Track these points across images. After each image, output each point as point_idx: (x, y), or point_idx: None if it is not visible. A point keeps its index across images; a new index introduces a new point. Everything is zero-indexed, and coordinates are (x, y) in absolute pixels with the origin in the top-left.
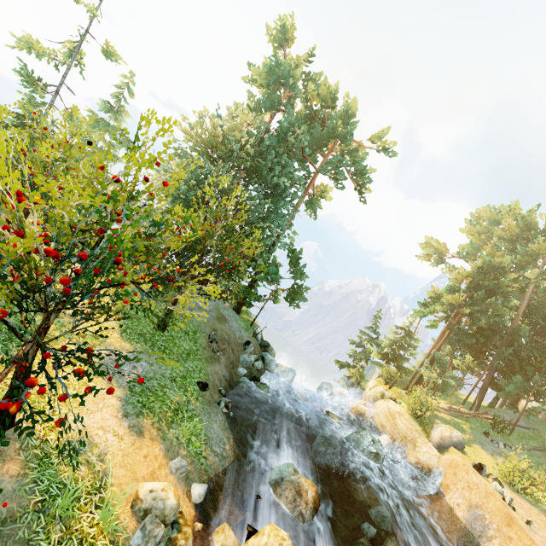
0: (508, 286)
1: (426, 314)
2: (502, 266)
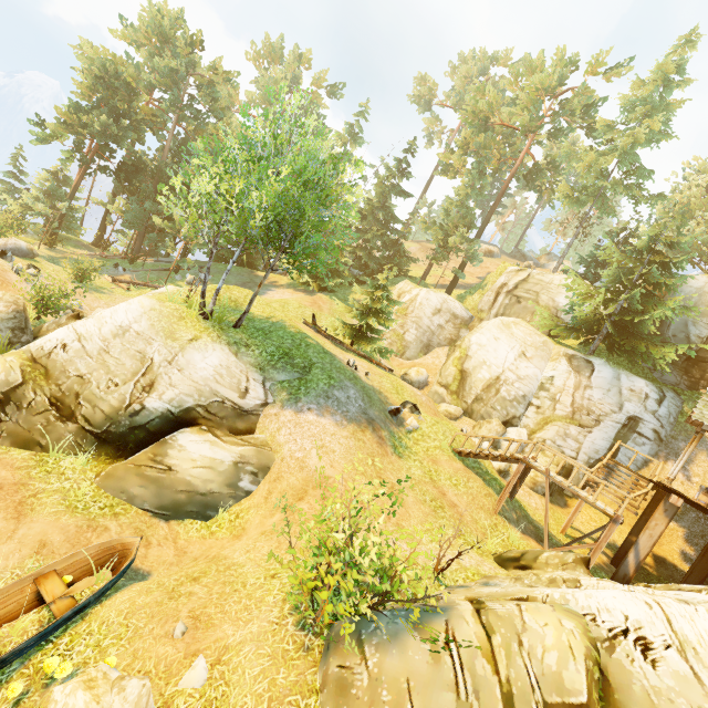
0: (154, 116)
1: (46, 139)
2: (125, 80)
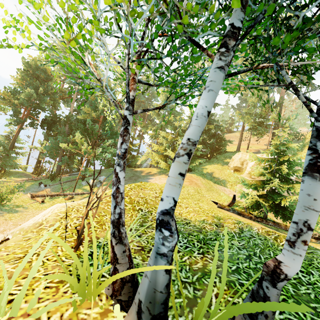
0: (63, 91)
1: None
2: (42, 70)
